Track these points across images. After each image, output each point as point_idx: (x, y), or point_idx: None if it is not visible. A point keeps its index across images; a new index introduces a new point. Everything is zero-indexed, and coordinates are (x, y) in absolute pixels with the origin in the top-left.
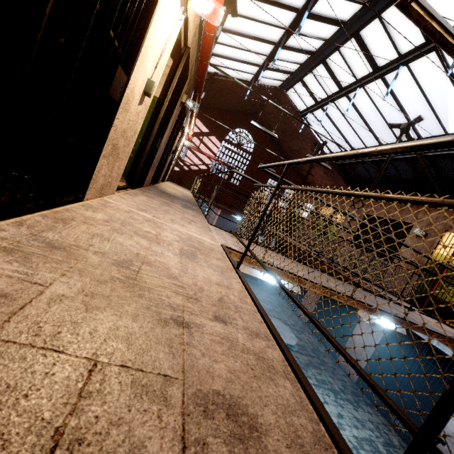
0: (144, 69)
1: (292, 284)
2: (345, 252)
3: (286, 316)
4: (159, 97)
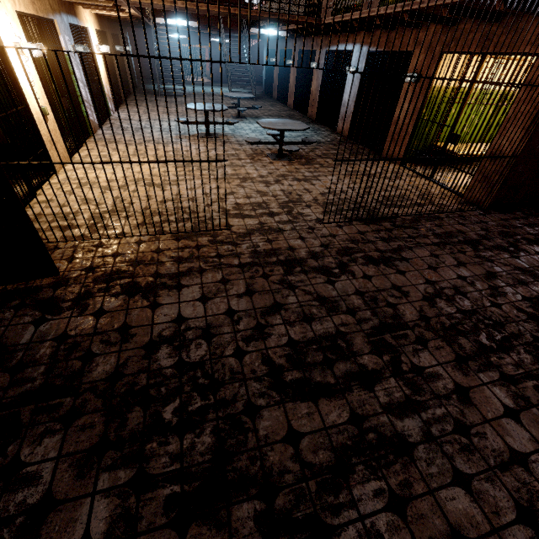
0: None
1: (192, 22)
2: (282, 5)
3: (273, 108)
4: None
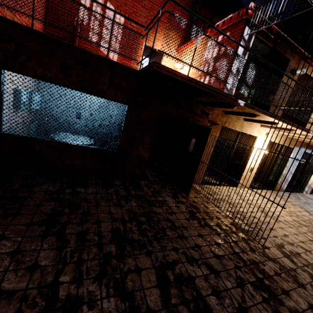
0: None
1: None
2: None
3: None
4: None
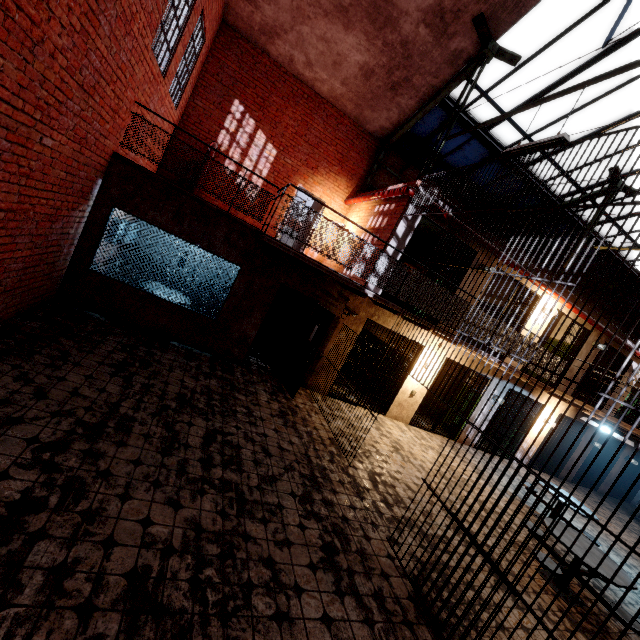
0: (526, 331)
1: (623, 437)
2: None
3: None
4: (574, 344)
